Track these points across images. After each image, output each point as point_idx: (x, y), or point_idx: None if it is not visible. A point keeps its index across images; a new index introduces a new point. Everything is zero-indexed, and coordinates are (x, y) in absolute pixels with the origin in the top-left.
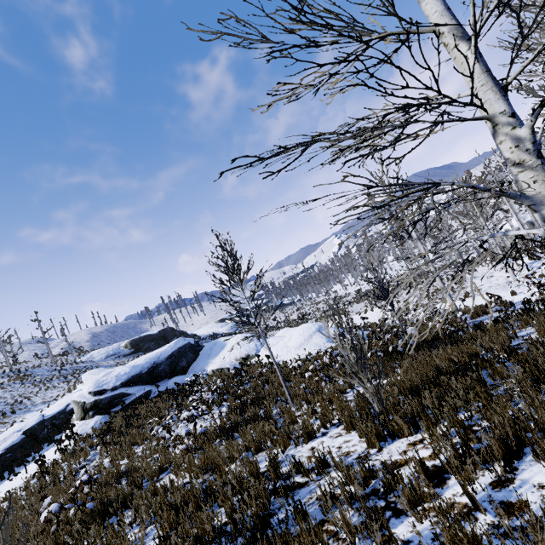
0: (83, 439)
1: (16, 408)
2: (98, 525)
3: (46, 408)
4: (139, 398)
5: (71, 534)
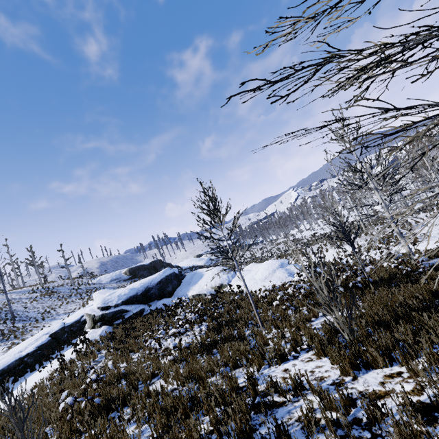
0: (92, 344)
1: (45, 316)
2: (103, 418)
3: (66, 317)
4: (135, 315)
5: (82, 423)
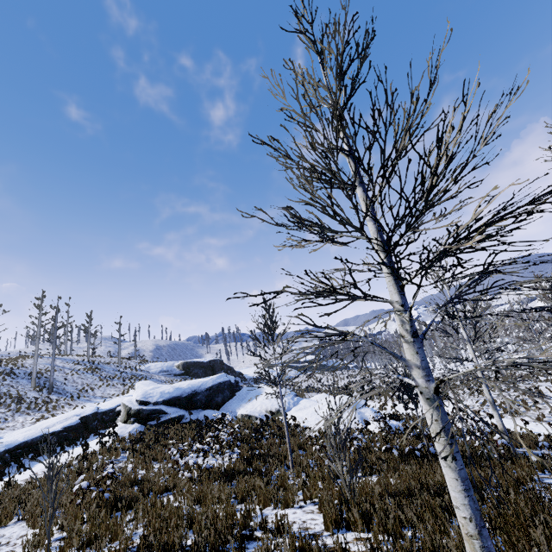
0: (119, 440)
1: (82, 394)
2: (107, 513)
3: (102, 402)
4: (172, 419)
5: (88, 511)
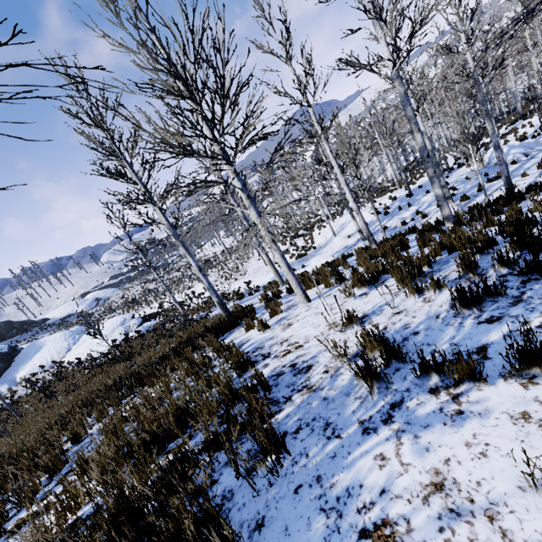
0: None
1: None
2: None
3: None
4: None
5: None
